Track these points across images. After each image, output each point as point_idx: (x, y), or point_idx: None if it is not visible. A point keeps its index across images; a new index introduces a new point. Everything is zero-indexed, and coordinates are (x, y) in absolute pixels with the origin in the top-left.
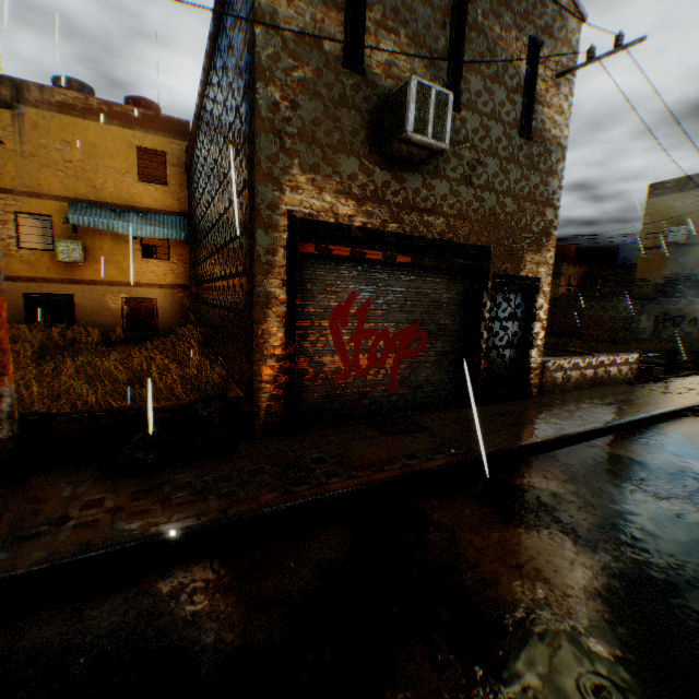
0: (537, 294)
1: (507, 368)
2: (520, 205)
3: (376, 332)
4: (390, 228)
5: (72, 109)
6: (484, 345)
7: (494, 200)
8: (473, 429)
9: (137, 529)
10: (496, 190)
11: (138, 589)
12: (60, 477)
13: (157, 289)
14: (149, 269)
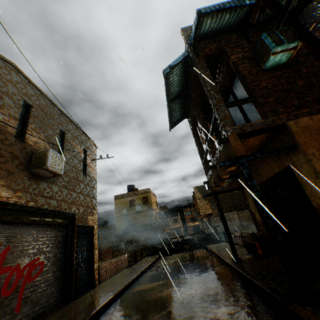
0: (94, 232)
1: (84, 272)
2: (85, 197)
3: (12, 267)
4: (31, 204)
5: None
6: (75, 261)
7: (76, 195)
8: (78, 309)
9: None
10: (76, 191)
11: None
12: None
13: None
14: None
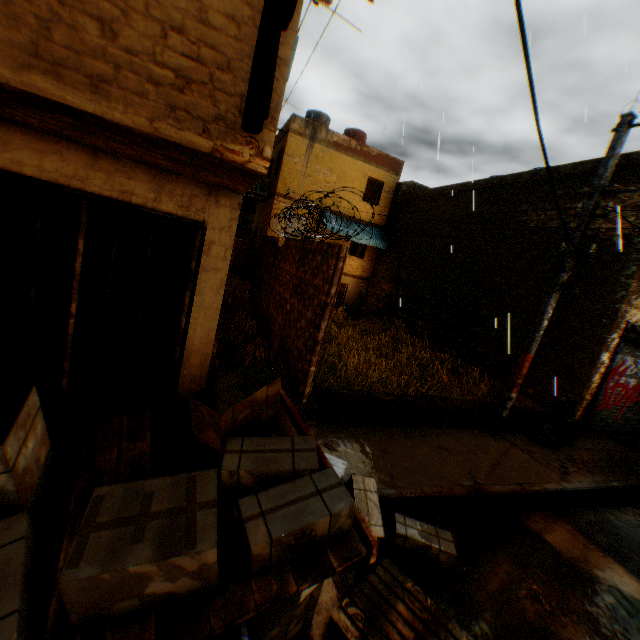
0: None
1: None
2: None
3: (621, 385)
4: None
5: (339, 147)
6: None
7: None
8: None
9: (601, 480)
10: None
11: (628, 508)
12: (515, 439)
13: (349, 278)
14: (349, 263)
